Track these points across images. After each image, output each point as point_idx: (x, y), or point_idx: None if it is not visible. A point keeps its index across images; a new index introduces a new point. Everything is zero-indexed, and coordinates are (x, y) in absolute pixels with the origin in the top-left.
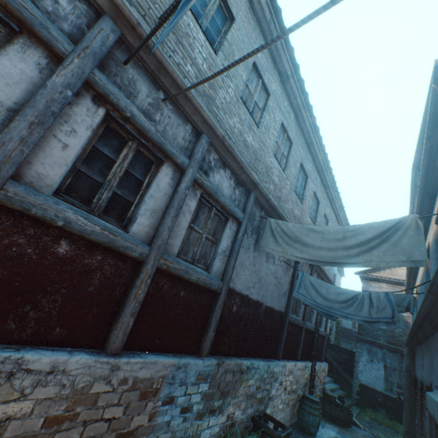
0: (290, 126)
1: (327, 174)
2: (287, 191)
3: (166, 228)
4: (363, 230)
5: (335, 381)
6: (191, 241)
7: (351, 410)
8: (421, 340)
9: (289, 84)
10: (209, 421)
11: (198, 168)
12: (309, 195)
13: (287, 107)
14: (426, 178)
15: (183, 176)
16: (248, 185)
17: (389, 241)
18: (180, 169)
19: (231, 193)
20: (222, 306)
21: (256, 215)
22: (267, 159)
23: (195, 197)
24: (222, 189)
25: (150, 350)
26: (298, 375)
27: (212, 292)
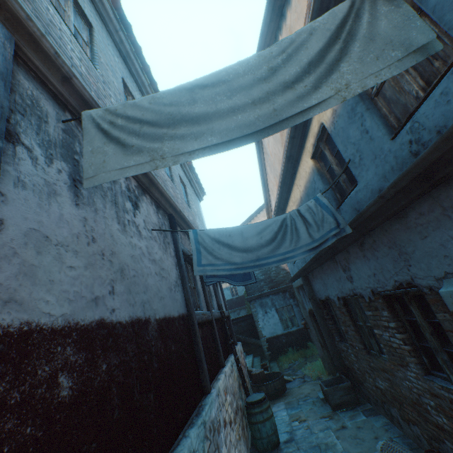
0: None
1: None
2: None
3: None
4: (302, 43)
5: (248, 353)
6: None
7: (280, 372)
8: (342, 249)
9: None
10: None
11: None
12: None
13: None
14: None
15: None
16: None
17: (357, 39)
18: None
19: None
20: None
21: (48, 111)
22: None
23: None
24: None
25: None
26: (232, 384)
27: None
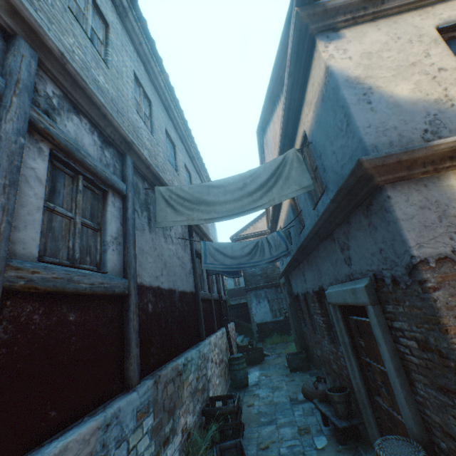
0: (144, 81)
1: (191, 144)
2: (162, 160)
3: None
4: (259, 173)
5: (240, 333)
6: (57, 231)
7: (261, 347)
8: (301, 261)
9: (129, 21)
10: (166, 455)
11: (29, 99)
12: (182, 166)
13: (134, 54)
14: (287, 121)
15: (0, 108)
16: (120, 145)
17: (282, 177)
18: None
19: (100, 154)
20: (137, 310)
21: (140, 187)
22: (131, 115)
23: (41, 155)
24: (84, 146)
25: (43, 439)
26: (221, 344)
27: (118, 298)
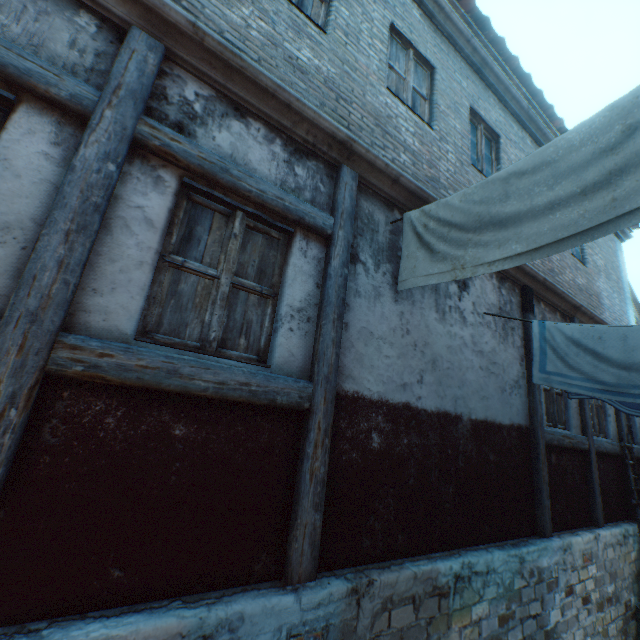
0: (417, 34)
1: (545, 124)
2: (451, 167)
3: (51, 263)
4: None
5: None
6: (186, 298)
7: None
8: None
9: None
10: None
11: (135, 108)
12: None
13: None
14: None
15: (85, 130)
16: (328, 152)
17: None
18: (79, 119)
19: (283, 174)
20: (328, 441)
21: (379, 220)
22: (371, 98)
23: (158, 187)
24: (247, 165)
25: (92, 607)
26: (612, 559)
27: (289, 413)
